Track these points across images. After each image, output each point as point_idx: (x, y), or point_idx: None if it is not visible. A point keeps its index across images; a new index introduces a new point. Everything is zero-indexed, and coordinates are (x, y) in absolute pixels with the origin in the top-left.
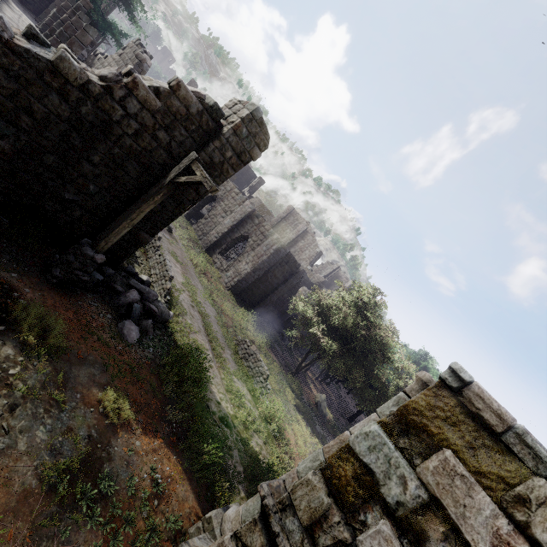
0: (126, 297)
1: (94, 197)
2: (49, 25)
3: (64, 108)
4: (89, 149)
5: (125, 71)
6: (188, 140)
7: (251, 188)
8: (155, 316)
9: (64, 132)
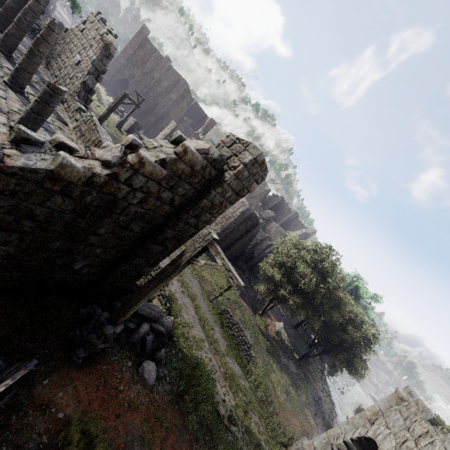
0: (139, 332)
1: (100, 255)
2: None
3: (68, 203)
4: (94, 226)
5: (126, 142)
6: (190, 191)
7: (204, 129)
8: (162, 334)
9: (69, 221)
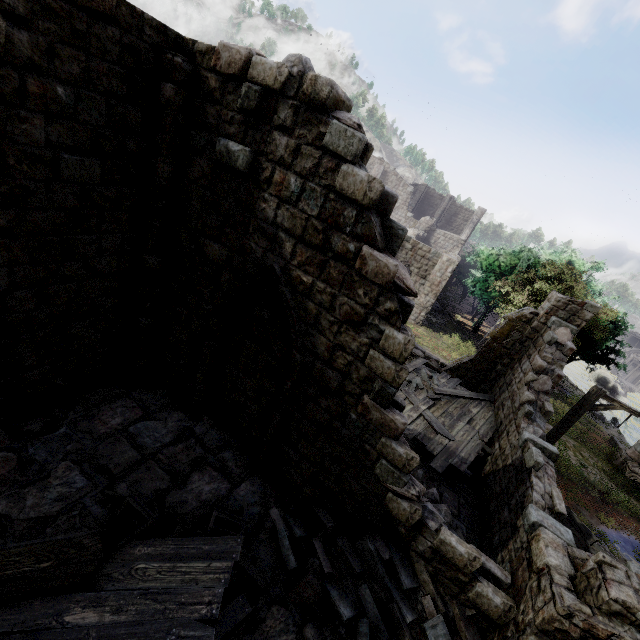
0: None
1: None
2: None
3: None
4: None
5: (541, 369)
6: None
7: None
8: None
9: None
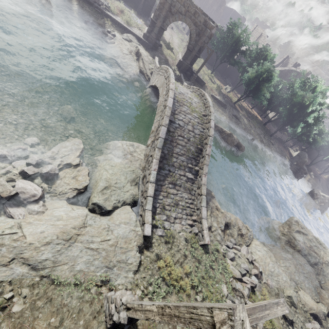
0: (148, 19)
1: None
2: None
3: None
4: None
5: None
6: None
7: None
8: None
9: None
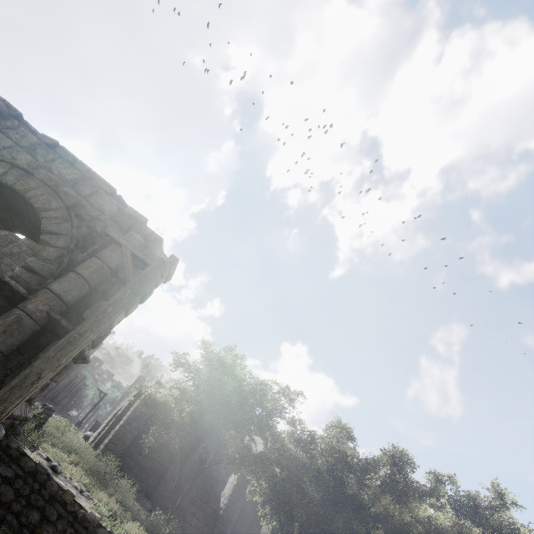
0: None
1: None
2: None
3: None
4: None
5: None
6: None
7: None
8: None
9: None
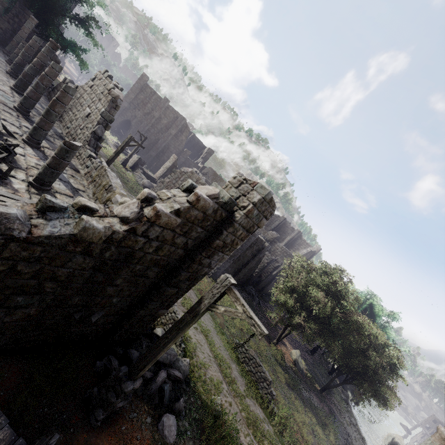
0: (156, 382)
1: (116, 304)
2: (19, 64)
3: (88, 261)
4: (112, 278)
5: (141, 196)
6: (202, 233)
7: (203, 158)
8: (179, 380)
9: (88, 277)
